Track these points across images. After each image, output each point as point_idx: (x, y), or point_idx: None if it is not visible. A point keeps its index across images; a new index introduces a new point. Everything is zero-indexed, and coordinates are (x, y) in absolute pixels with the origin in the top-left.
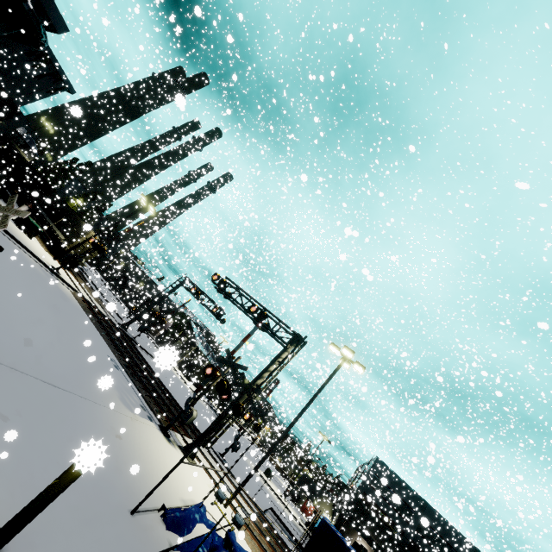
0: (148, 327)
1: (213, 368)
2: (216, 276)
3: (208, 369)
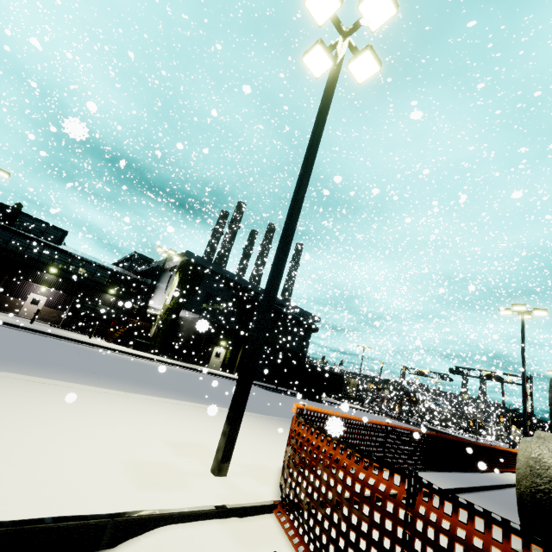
0: (409, 409)
1: (502, 417)
2: (450, 369)
3: (500, 419)
